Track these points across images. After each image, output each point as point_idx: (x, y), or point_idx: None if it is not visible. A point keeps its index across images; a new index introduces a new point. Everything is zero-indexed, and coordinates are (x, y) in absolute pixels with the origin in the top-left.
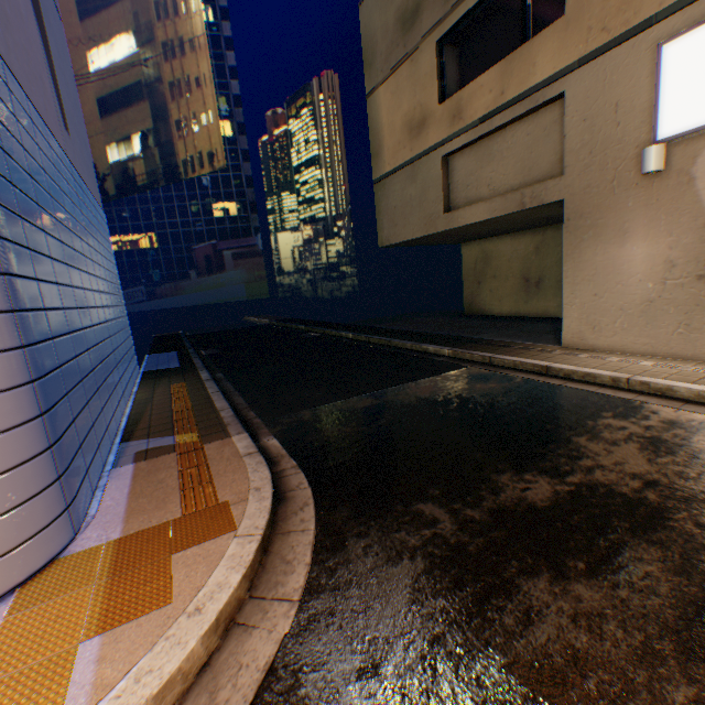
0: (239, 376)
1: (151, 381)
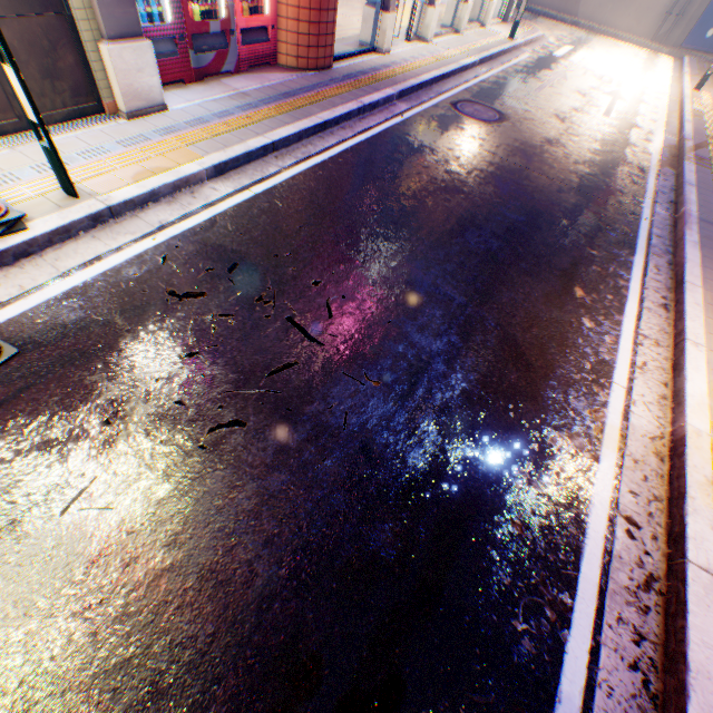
0: None
1: None
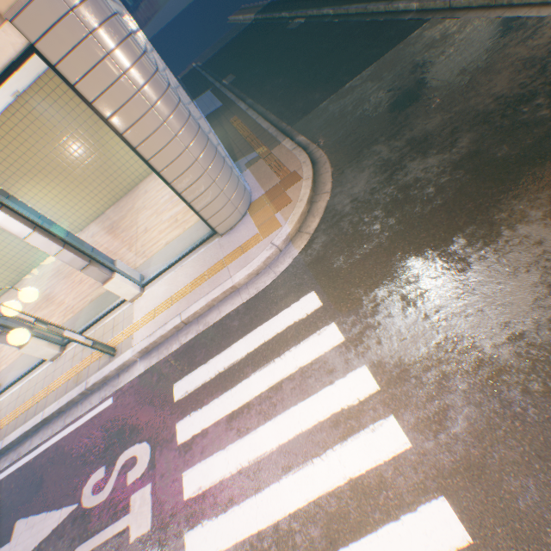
0: (262, 98)
1: (216, 123)
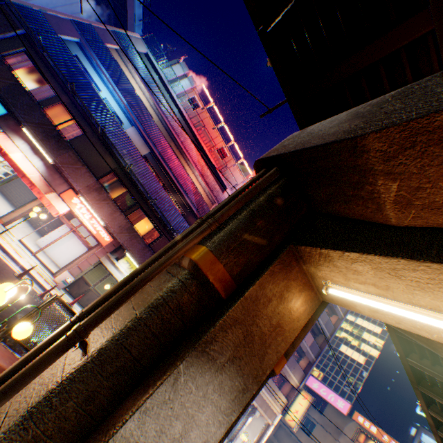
0: None
1: None
